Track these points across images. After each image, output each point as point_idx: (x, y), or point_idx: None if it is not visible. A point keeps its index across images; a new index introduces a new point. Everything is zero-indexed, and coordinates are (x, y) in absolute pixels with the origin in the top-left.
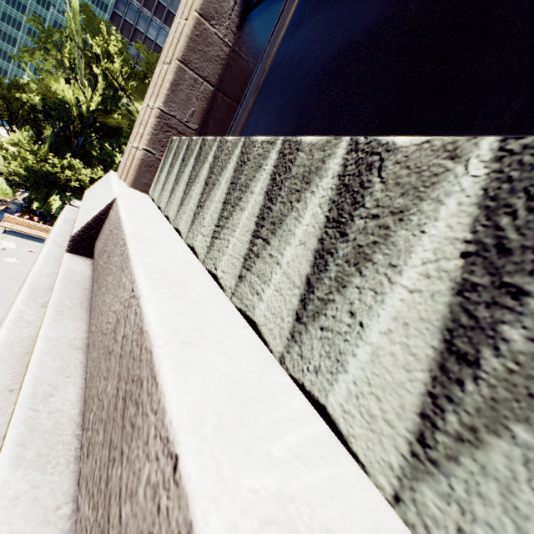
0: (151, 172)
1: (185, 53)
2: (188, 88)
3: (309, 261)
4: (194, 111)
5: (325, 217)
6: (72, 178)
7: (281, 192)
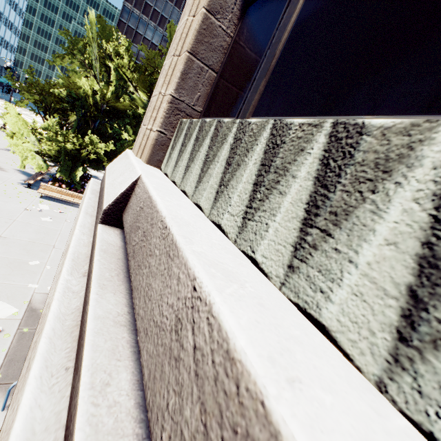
0: (163, 150)
1: (194, 46)
2: (195, 76)
3: (408, 268)
4: (200, 95)
5: (430, 216)
6: (90, 153)
7: (341, 179)
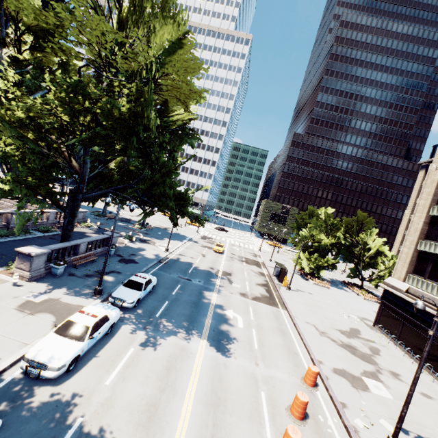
0: (405, 279)
1: (409, 263)
2: (410, 267)
3: None
4: (411, 269)
5: None
6: (325, 264)
7: None
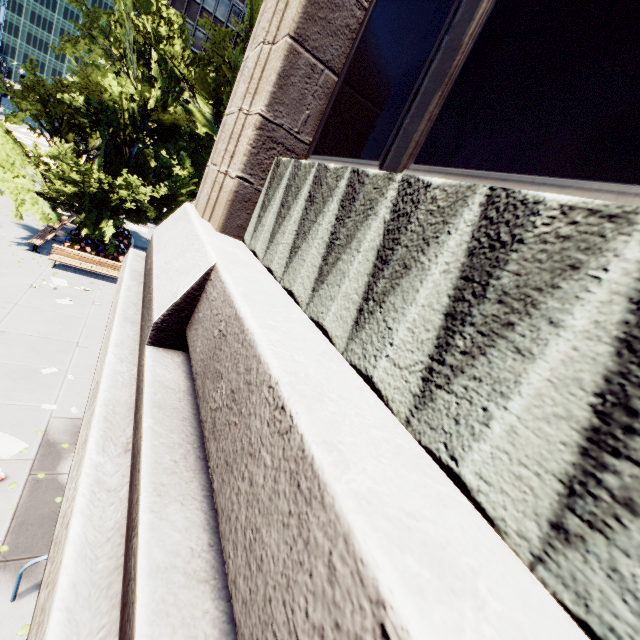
0: (247, 209)
1: (300, 25)
2: (301, 81)
3: None
4: (309, 115)
5: None
6: (126, 198)
7: None
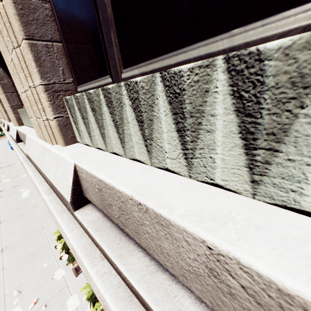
0: None
1: None
2: None
3: None
4: None
5: None
6: None
7: None
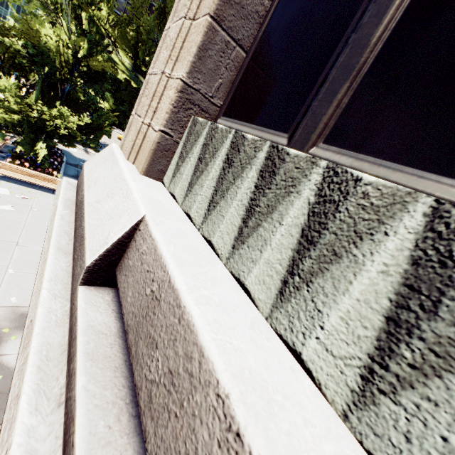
0: (167, 157)
1: (219, 7)
2: (217, 54)
3: None
4: (221, 83)
5: None
6: (59, 125)
7: None
